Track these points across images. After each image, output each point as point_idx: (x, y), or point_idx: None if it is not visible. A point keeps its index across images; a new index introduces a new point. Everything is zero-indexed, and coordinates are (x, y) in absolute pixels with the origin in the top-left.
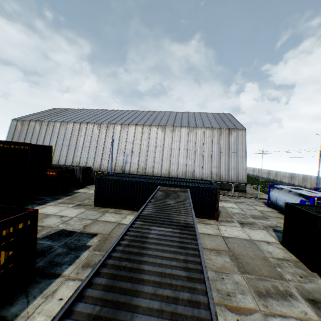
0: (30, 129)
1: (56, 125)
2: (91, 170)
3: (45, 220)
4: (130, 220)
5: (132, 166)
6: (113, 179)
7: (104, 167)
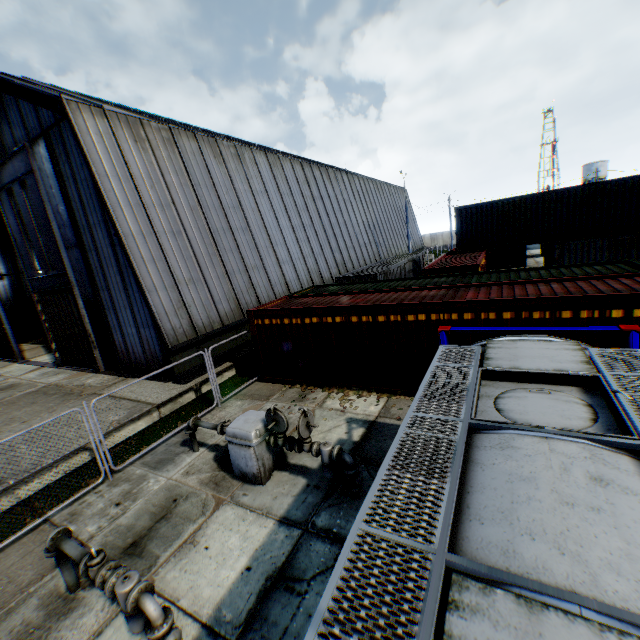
0: (196, 171)
1: (261, 163)
2: None
3: None
4: None
5: (383, 250)
6: None
7: (367, 260)
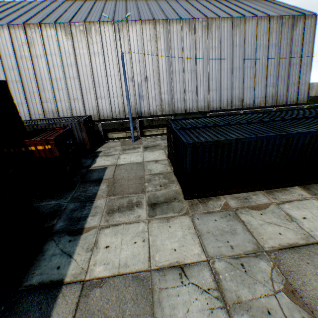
0: None
1: None
2: (91, 121)
3: (170, 317)
4: (317, 225)
5: (152, 103)
6: (228, 141)
7: (105, 111)
